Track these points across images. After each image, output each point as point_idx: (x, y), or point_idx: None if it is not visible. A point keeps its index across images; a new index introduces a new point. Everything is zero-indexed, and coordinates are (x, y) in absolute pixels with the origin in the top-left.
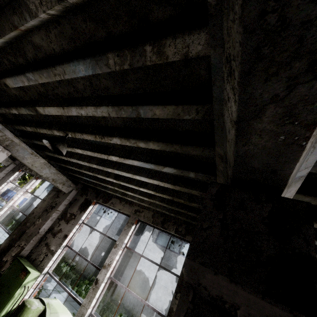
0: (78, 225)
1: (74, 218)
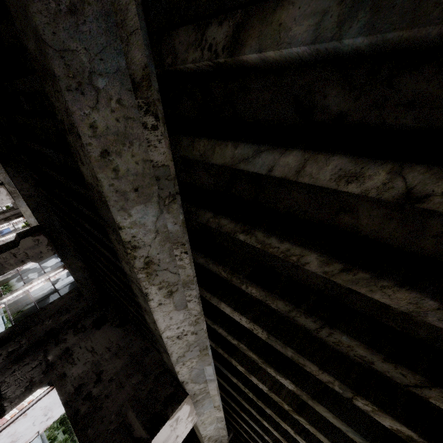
0: (9, 223)
1: (9, 220)
